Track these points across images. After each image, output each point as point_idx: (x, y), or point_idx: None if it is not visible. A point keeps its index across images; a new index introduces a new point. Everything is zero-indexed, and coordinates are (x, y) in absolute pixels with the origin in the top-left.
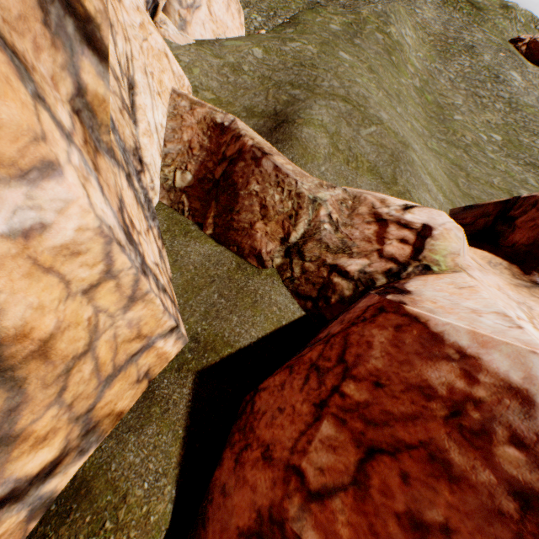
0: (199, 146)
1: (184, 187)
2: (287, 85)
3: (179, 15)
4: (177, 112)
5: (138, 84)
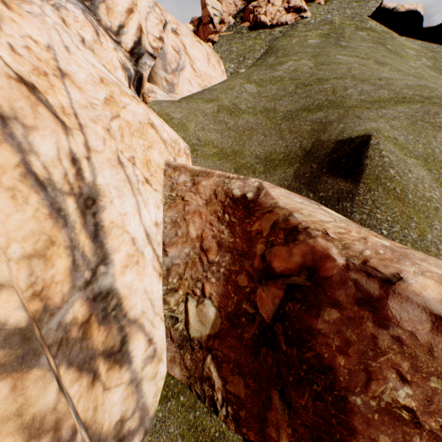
0: (215, 243)
1: (204, 336)
2: (301, 109)
3: (166, 81)
4: (175, 193)
5: (105, 189)
